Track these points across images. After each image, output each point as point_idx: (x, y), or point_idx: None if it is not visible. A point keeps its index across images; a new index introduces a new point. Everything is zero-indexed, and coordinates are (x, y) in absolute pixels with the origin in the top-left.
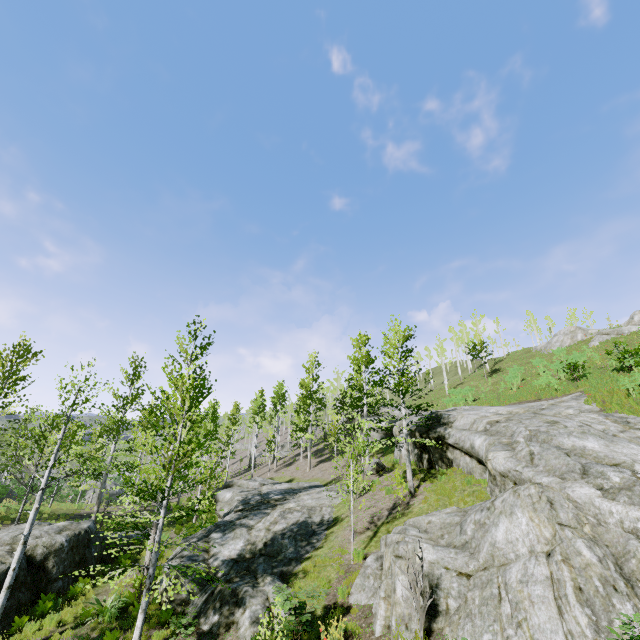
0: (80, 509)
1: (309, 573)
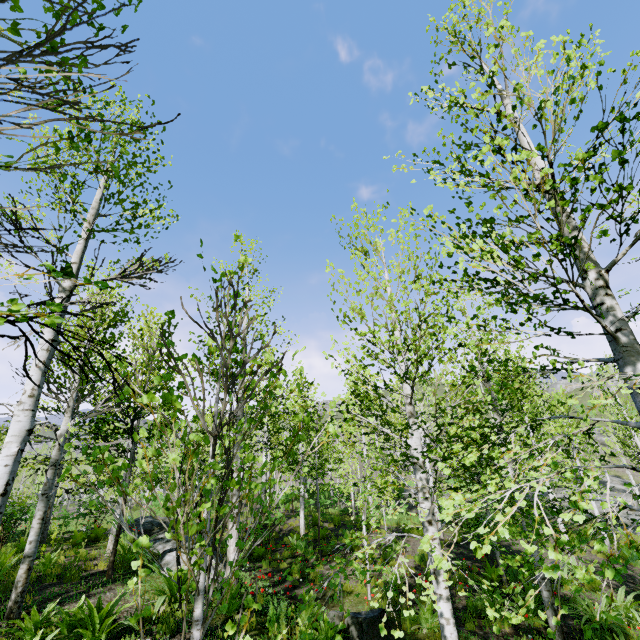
0: None
1: None
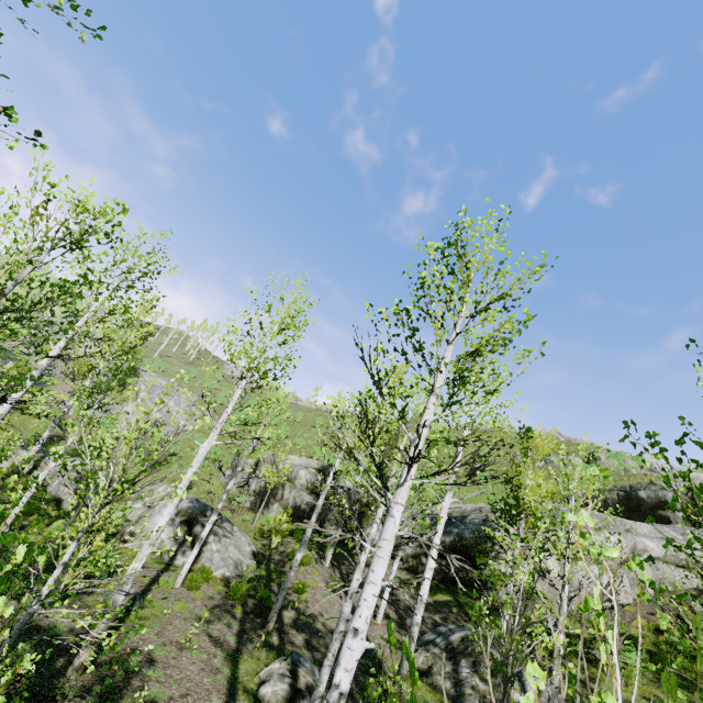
0: None
1: None
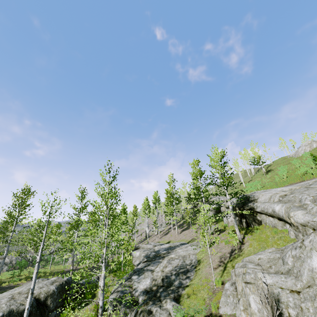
0: (64, 268)
1: (191, 295)
